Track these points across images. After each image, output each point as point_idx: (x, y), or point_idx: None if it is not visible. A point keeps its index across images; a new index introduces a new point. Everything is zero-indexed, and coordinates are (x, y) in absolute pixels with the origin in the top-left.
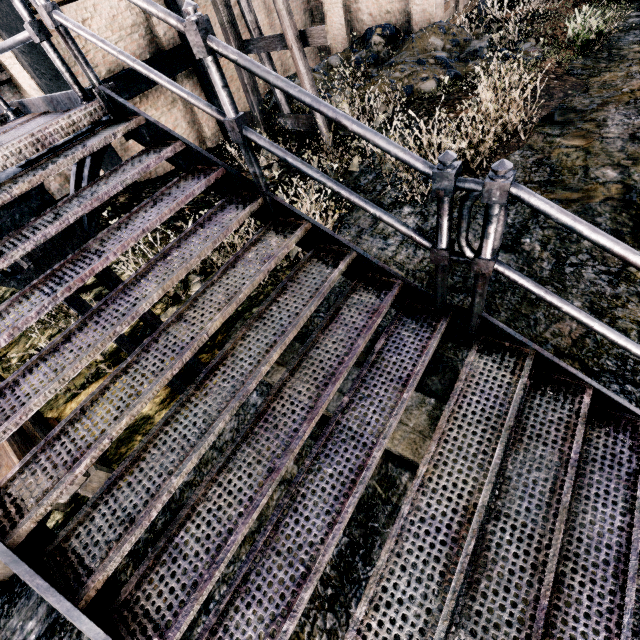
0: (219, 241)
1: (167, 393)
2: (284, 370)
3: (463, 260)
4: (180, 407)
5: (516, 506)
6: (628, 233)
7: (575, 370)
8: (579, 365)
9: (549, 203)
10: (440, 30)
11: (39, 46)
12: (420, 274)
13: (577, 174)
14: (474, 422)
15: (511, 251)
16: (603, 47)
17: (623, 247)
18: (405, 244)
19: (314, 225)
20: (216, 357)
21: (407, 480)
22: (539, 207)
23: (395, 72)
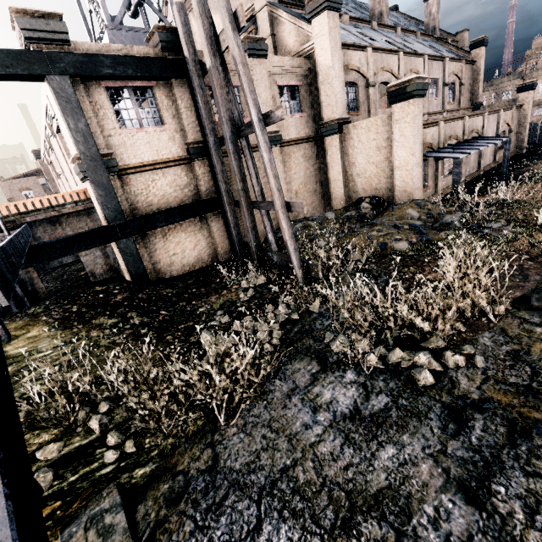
0: None
1: None
2: None
3: None
4: None
5: None
6: None
7: None
8: None
9: None
10: (416, 205)
11: (113, 193)
12: (338, 493)
13: None
14: None
15: (475, 502)
16: None
17: None
18: (334, 428)
19: None
20: None
21: None
22: None
23: (373, 231)
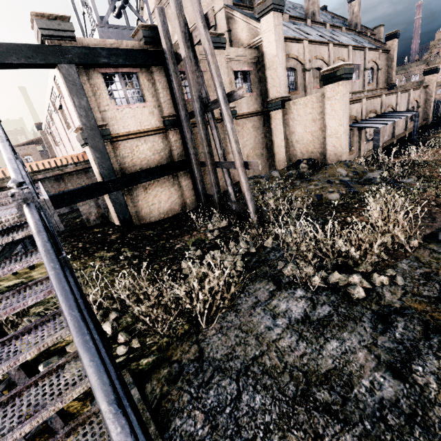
0: None
1: None
2: None
3: None
4: None
5: None
6: None
7: None
8: None
9: None
10: (345, 165)
11: (107, 155)
12: (297, 373)
13: None
14: None
15: (400, 377)
16: None
17: None
18: (290, 329)
19: None
20: None
21: None
22: None
23: (311, 185)
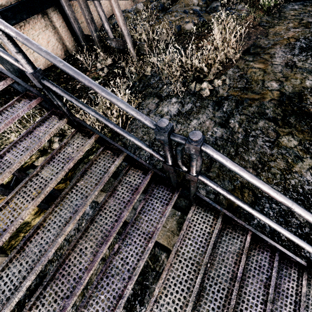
0: (35, 149)
1: (38, 208)
2: (104, 194)
3: (181, 171)
4: (5, 267)
5: (207, 306)
6: (280, 119)
7: (244, 222)
8: (251, 193)
9: (225, 158)
10: None
11: None
12: None
13: (259, 84)
14: (188, 258)
15: (224, 127)
16: (277, 11)
17: (267, 188)
18: (172, 120)
19: (100, 136)
20: (33, 228)
21: (164, 257)
22: (219, 160)
23: (172, 17)
